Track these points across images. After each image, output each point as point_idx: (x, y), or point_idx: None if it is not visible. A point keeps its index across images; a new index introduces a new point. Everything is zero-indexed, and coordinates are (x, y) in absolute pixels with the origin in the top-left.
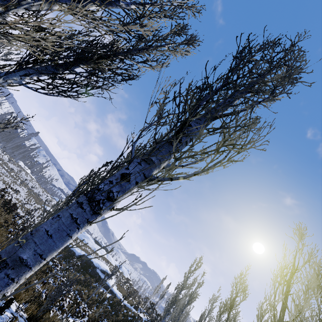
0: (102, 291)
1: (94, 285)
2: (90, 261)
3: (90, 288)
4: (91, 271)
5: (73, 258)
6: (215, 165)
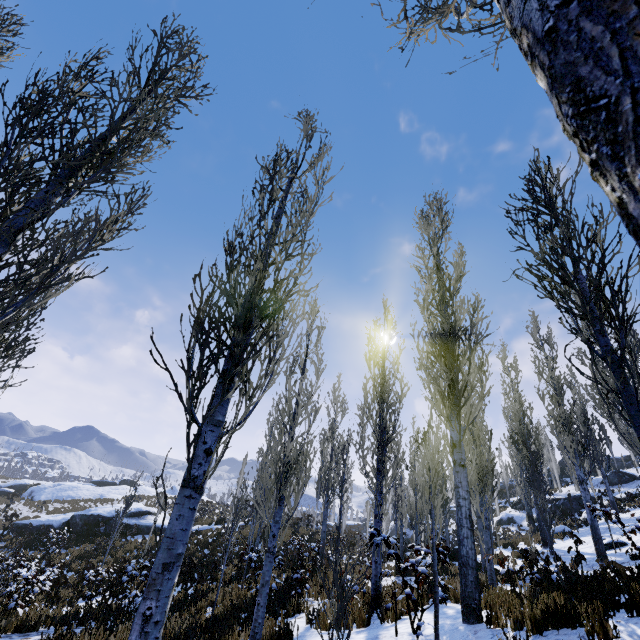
0: (142, 538)
1: (123, 542)
2: (93, 517)
3: (115, 550)
4: (105, 529)
5: (47, 533)
6: (24, 301)
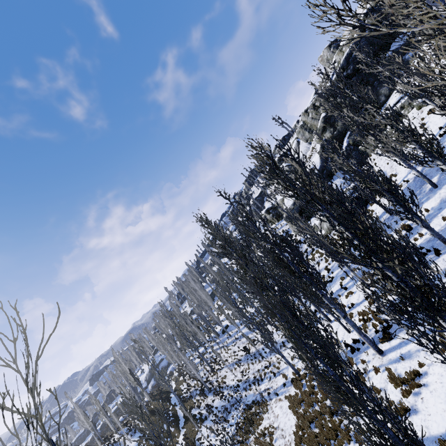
0: None
1: None
2: None
3: None
4: None
5: None
6: None
